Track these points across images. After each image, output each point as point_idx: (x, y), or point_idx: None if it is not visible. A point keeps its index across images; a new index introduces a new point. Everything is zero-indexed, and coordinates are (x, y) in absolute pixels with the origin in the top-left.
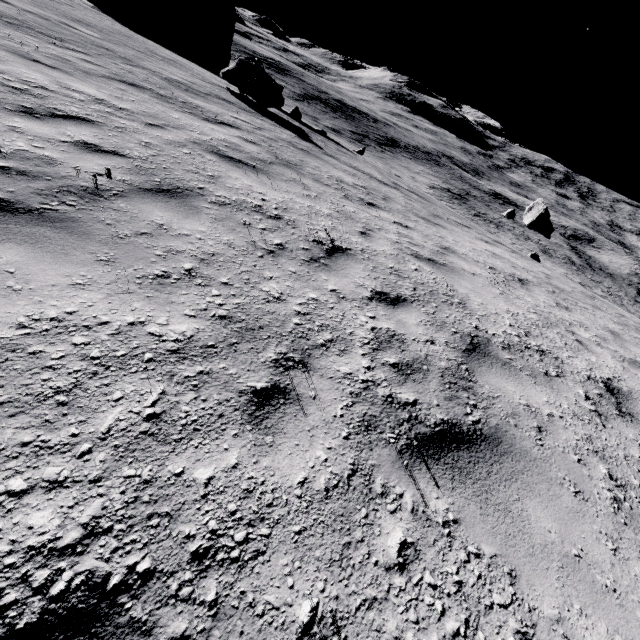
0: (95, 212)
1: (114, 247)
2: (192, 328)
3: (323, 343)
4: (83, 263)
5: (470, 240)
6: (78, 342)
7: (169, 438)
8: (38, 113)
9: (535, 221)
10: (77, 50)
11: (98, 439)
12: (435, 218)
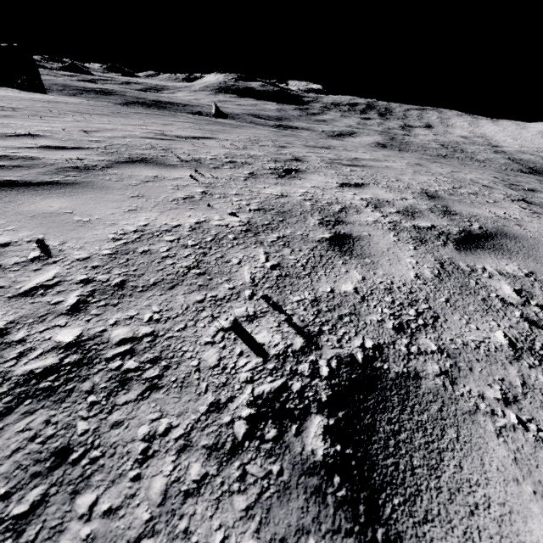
0: None
1: None
2: None
3: None
4: None
5: None
6: None
7: None
8: None
9: (215, 113)
10: None
11: None
12: None
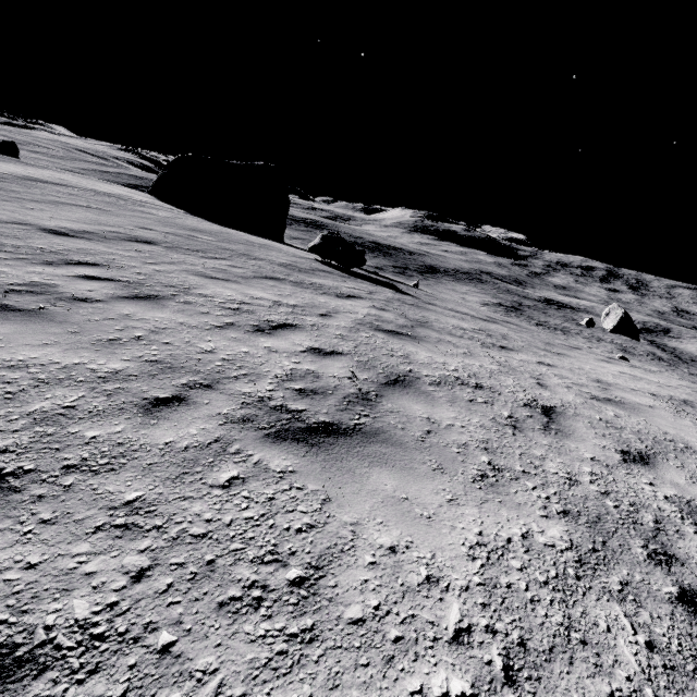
0: (384, 418)
1: (428, 452)
2: (561, 531)
3: (655, 526)
4: (429, 475)
5: (598, 364)
6: (518, 566)
7: (687, 670)
8: (265, 329)
9: (617, 325)
10: (218, 257)
11: (647, 681)
12: (551, 347)
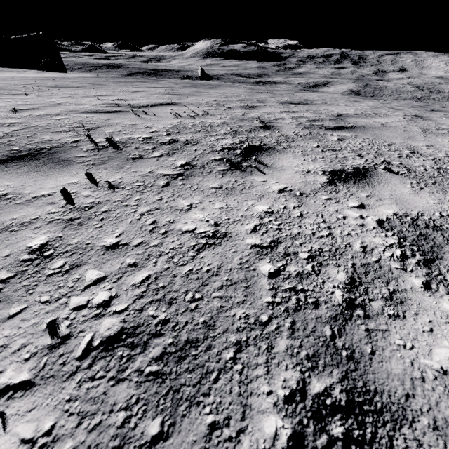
0: None
1: None
2: None
3: None
4: None
5: None
6: None
7: None
8: None
9: (200, 76)
10: None
11: None
12: None
